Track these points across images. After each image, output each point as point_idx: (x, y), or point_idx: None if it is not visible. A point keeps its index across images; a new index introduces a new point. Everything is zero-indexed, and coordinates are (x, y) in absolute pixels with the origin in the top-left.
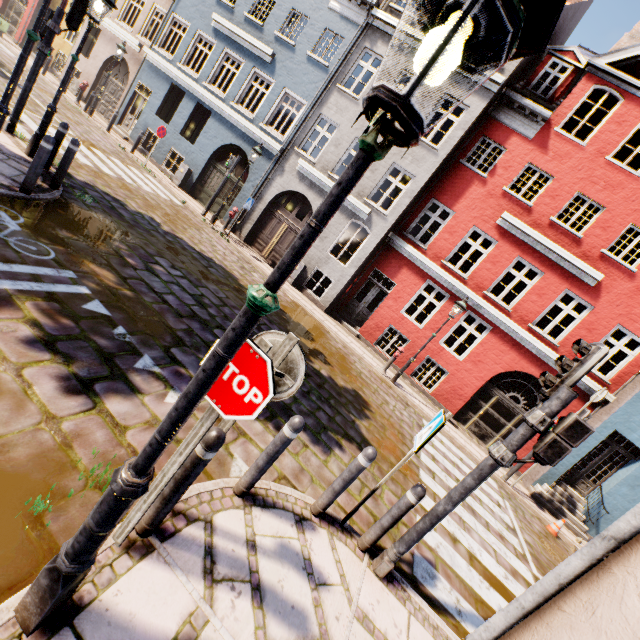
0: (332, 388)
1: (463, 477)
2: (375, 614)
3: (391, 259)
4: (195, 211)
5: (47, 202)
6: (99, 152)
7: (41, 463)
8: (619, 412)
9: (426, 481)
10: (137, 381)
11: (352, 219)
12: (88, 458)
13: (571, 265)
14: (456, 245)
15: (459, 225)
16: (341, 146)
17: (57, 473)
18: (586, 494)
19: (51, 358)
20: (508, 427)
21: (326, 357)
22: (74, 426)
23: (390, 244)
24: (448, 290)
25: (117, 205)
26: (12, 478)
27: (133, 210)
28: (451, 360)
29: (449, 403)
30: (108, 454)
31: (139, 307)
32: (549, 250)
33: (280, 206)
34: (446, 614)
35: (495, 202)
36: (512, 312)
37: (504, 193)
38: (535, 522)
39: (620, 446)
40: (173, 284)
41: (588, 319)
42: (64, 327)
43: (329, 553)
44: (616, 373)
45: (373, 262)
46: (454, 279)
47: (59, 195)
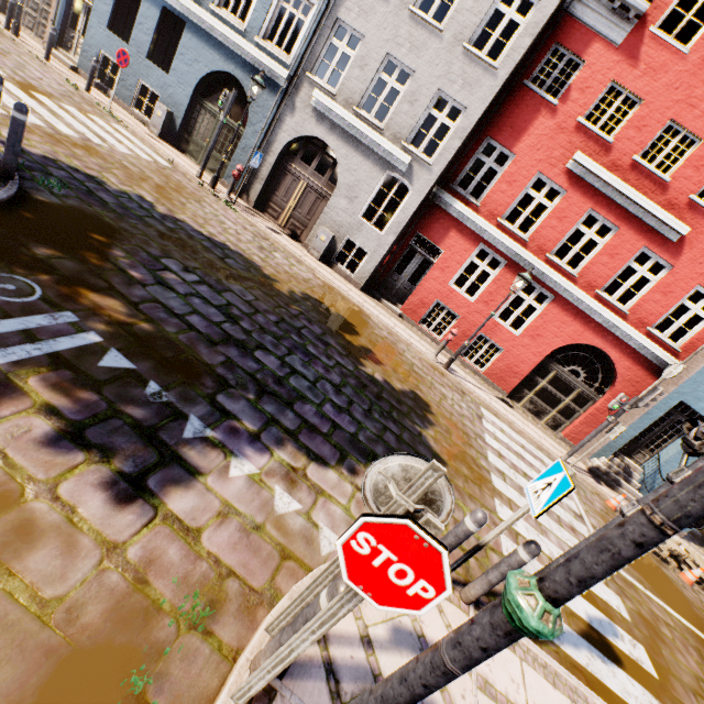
0: (390, 396)
1: (529, 469)
2: (493, 675)
3: (436, 220)
4: (188, 173)
5: (4, 203)
6: (45, 99)
7: (120, 619)
8: (688, 382)
9: (499, 487)
10: (192, 458)
11: (388, 171)
12: (170, 590)
13: (652, 217)
14: (515, 198)
15: (520, 172)
16: (368, 68)
17: (142, 626)
18: (642, 463)
19: (85, 458)
20: (565, 402)
21: (375, 354)
22: (141, 550)
23: (435, 201)
24: (505, 255)
25: (93, 186)
26: (94, 654)
27: (115, 189)
28: (506, 336)
29: (503, 382)
30: (190, 576)
31: (164, 345)
32: (628, 199)
33: (294, 157)
34: (547, 642)
35: (566, 139)
36: (578, 277)
37: (578, 126)
38: (595, 500)
39: (684, 416)
40: (193, 297)
41: (665, 281)
42: (86, 404)
43: (438, 619)
44: (688, 339)
45: (415, 225)
46: (513, 242)
47: (17, 188)
